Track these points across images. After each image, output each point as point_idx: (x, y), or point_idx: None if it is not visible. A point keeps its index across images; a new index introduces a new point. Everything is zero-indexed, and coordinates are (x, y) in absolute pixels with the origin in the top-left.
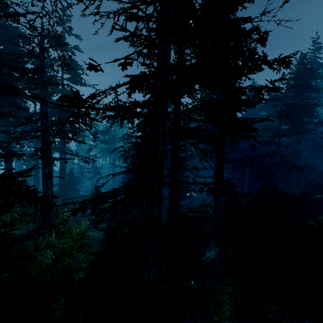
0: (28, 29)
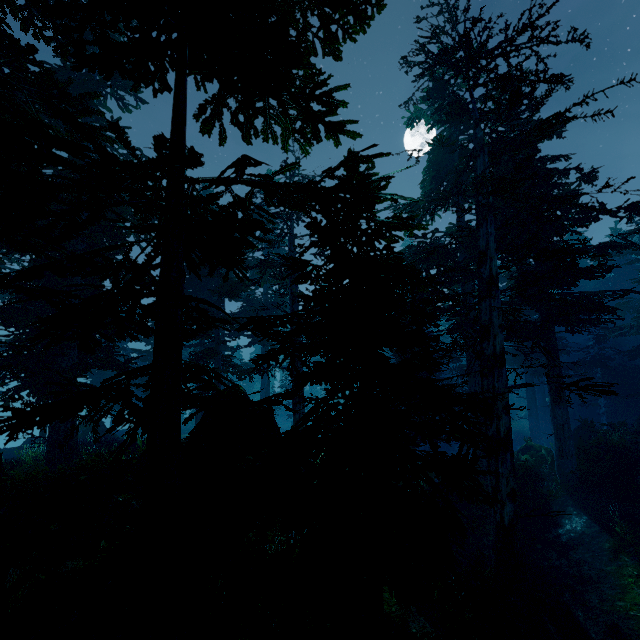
0: (285, 221)
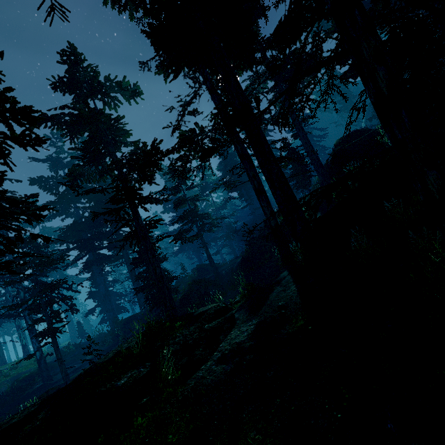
0: None
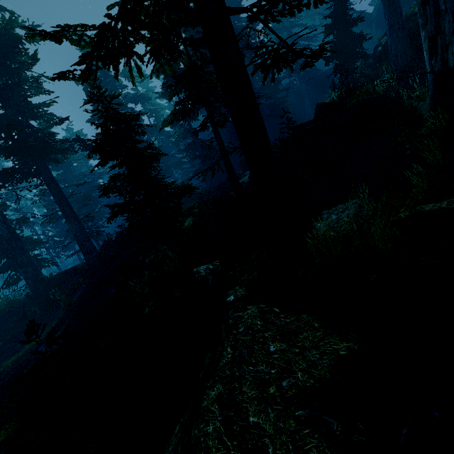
0: None
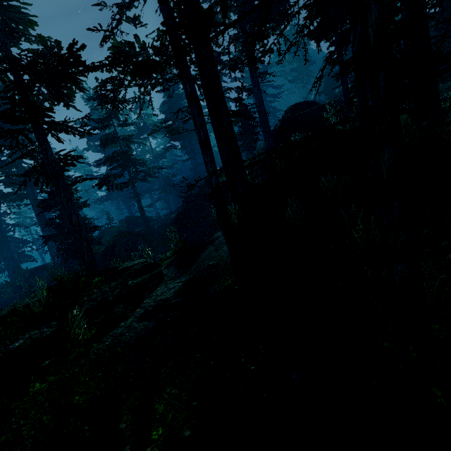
0: None
